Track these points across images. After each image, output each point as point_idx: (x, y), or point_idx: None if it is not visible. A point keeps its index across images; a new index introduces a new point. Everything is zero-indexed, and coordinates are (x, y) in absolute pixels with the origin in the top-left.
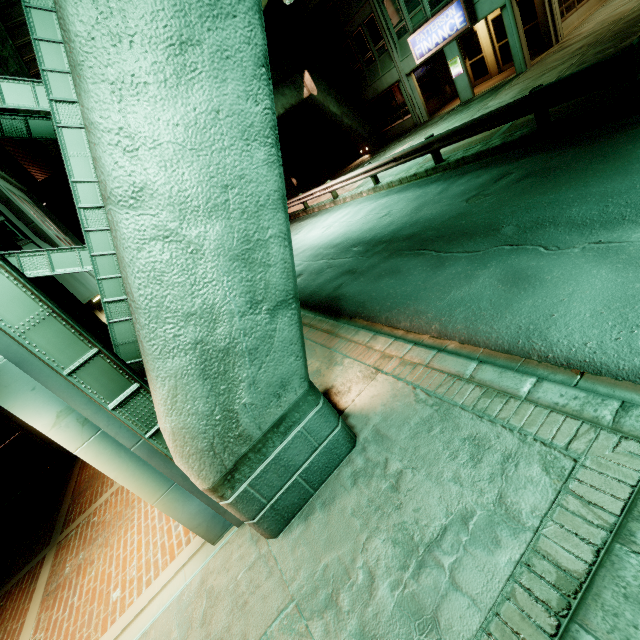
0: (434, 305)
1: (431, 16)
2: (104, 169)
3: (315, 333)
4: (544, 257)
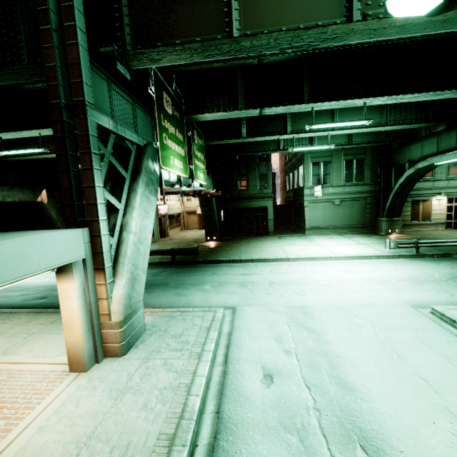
0: (154, 301)
1: None
2: (133, 226)
3: None
4: (185, 290)
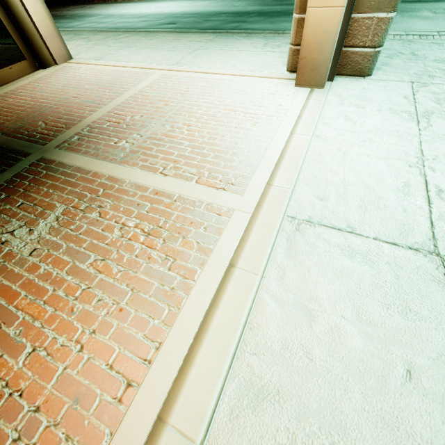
0: None
1: None
2: None
3: (259, 34)
4: None
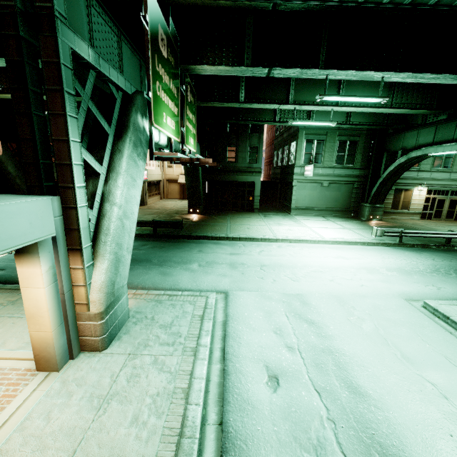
0: (136, 280)
1: None
2: (117, 197)
3: None
4: (171, 269)
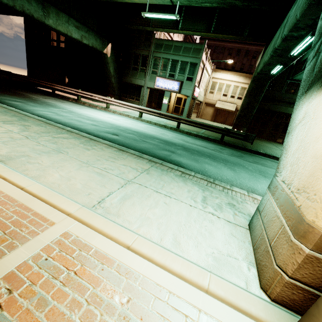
0: (256, 187)
1: (167, 78)
2: None
3: (192, 177)
4: None
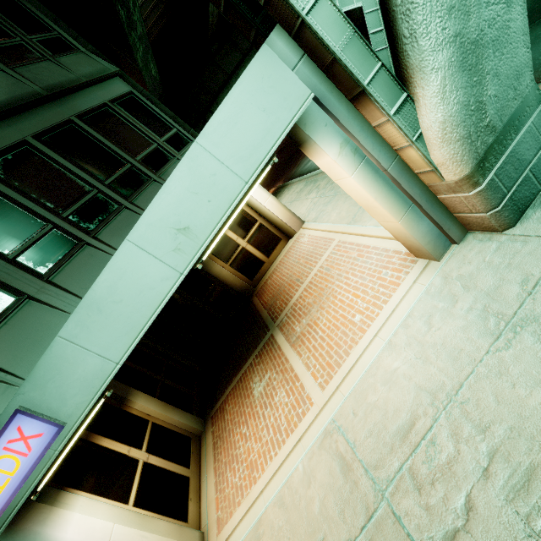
0: None
1: None
2: None
3: None
4: None
